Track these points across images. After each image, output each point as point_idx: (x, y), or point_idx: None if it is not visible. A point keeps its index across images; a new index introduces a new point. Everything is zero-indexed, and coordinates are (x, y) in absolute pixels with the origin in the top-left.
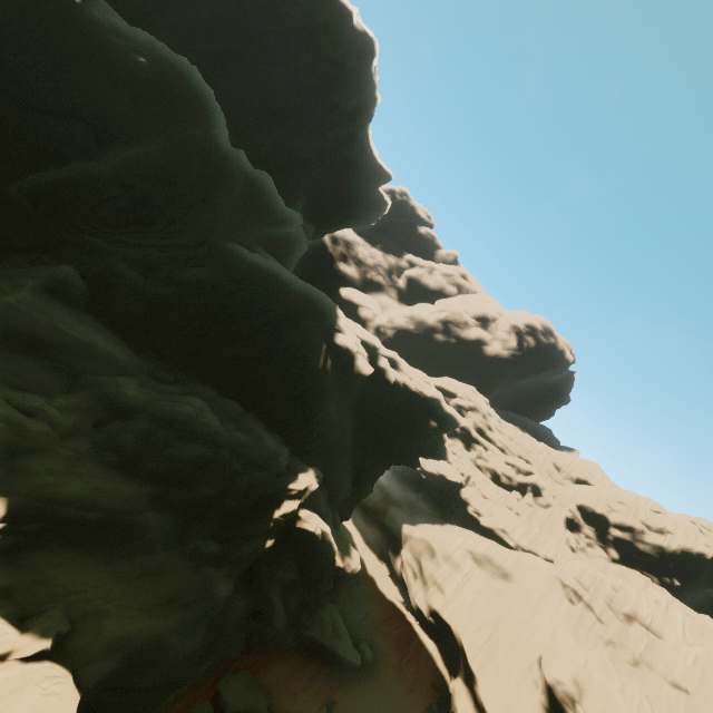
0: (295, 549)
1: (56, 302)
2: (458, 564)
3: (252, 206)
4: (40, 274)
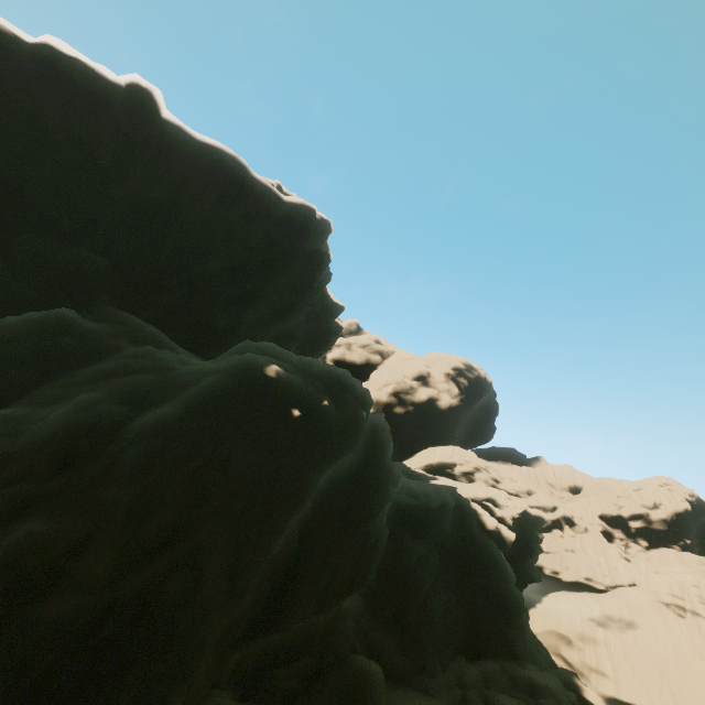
0: None
1: None
2: (593, 638)
3: None
4: (376, 703)
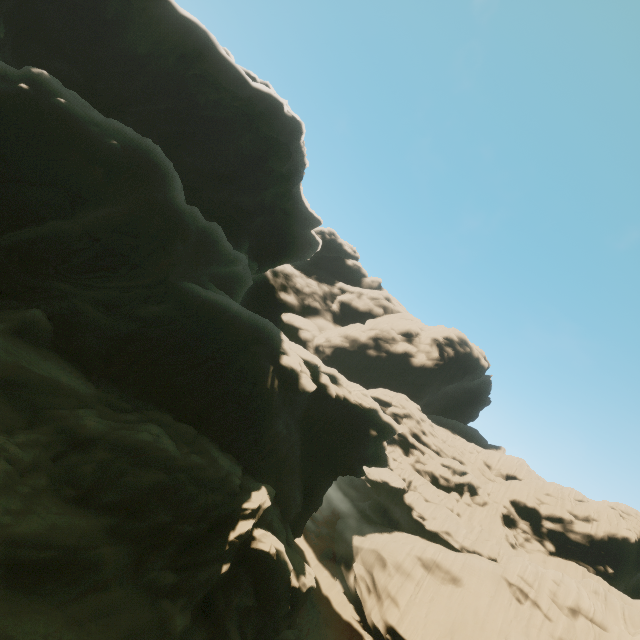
0: (251, 572)
1: (22, 343)
2: (409, 572)
3: (204, 251)
4: (10, 318)
